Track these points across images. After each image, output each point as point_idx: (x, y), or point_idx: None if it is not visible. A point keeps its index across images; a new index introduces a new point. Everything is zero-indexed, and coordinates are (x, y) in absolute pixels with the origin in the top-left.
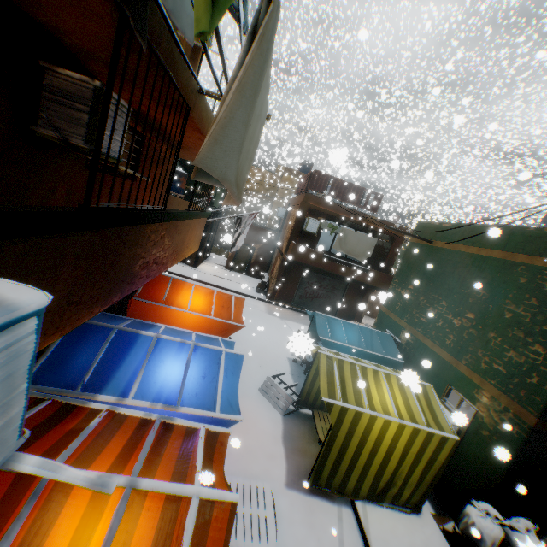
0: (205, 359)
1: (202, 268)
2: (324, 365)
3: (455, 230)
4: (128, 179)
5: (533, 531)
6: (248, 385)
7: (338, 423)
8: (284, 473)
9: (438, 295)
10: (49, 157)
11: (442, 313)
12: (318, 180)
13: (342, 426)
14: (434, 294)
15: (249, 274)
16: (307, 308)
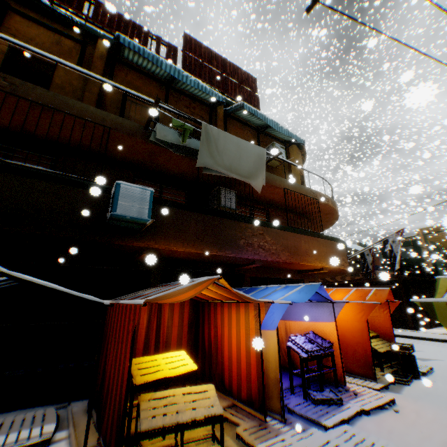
0: (290, 290)
1: (427, 330)
2: (442, 286)
3: None
4: None
5: None
6: (443, 398)
7: None
8: None
9: None
10: None
11: None
12: None
13: None
14: None
15: None
16: None
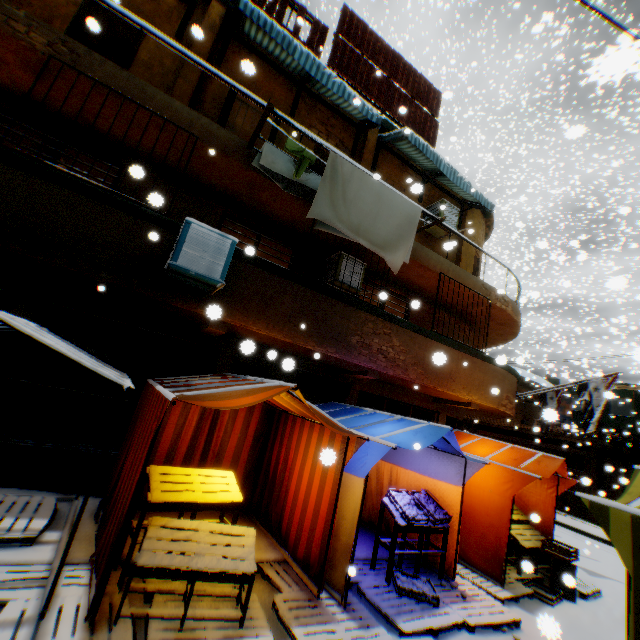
0: (404, 426)
1: None
2: (639, 484)
3: None
4: None
5: None
6: None
7: None
8: None
9: None
10: None
11: None
12: None
13: None
14: None
15: None
16: None
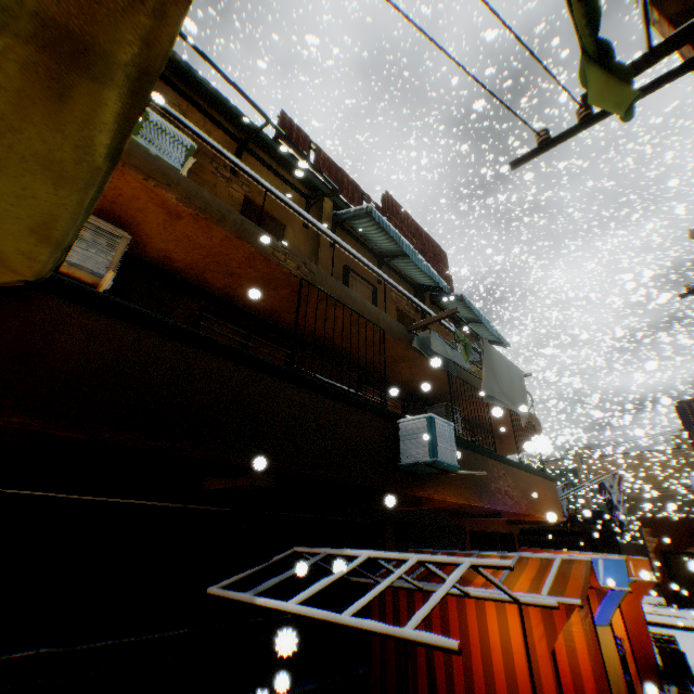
0: None
1: None
2: None
3: None
4: None
5: None
6: None
7: None
8: None
9: None
10: None
11: None
12: (690, 410)
13: None
14: None
15: None
16: None
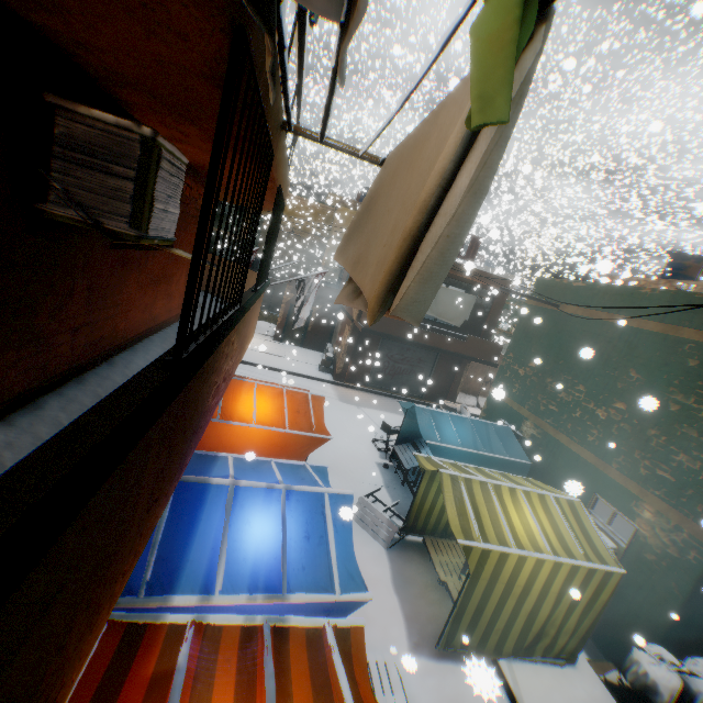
0: (303, 508)
1: None
2: (449, 489)
3: (592, 292)
4: (163, 250)
5: None
6: None
7: (478, 569)
8: (404, 633)
9: (573, 377)
10: (63, 244)
11: (579, 400)
12: None
13: (483, 573)
14: (567, 375)
15: (306, 346)
16: (387, 389)
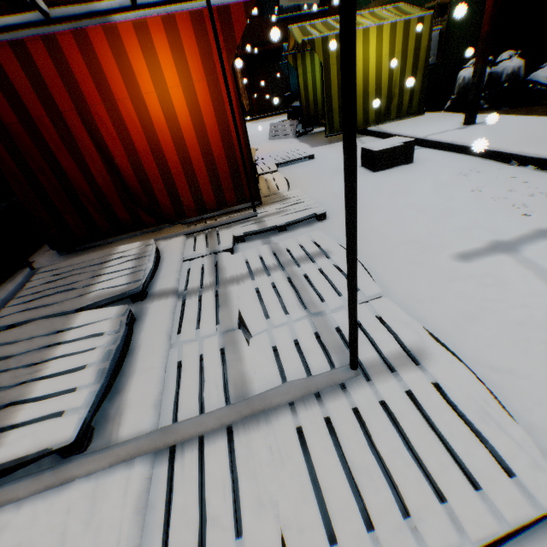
0: None
1: None
2: (298, 34)
3: None
4: None
5: (516, 57)
6: (258, 142)
7: (326, 59)
8: (308, 146)
9: None
10: None
11: None
12: None
13: (330, 61)
14: None
15: None
16: (290, 107)
